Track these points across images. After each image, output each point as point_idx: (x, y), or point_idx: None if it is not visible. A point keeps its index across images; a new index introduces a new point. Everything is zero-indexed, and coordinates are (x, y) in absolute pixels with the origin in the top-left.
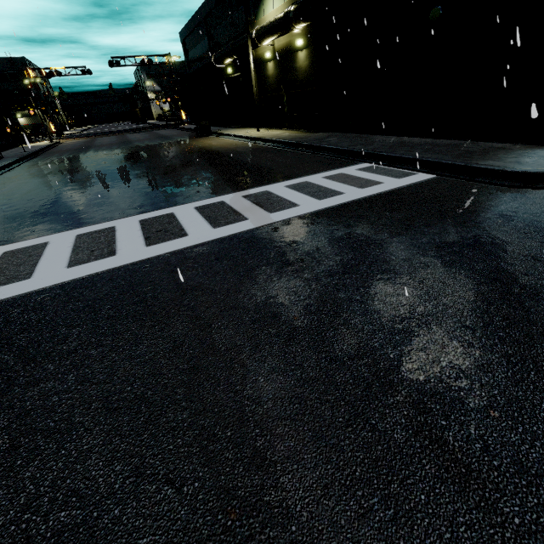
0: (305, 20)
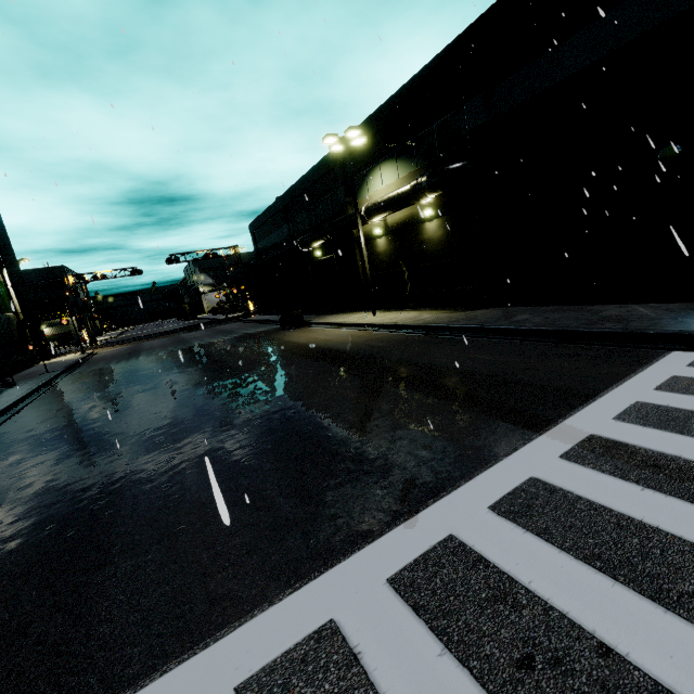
0: (444, 188)
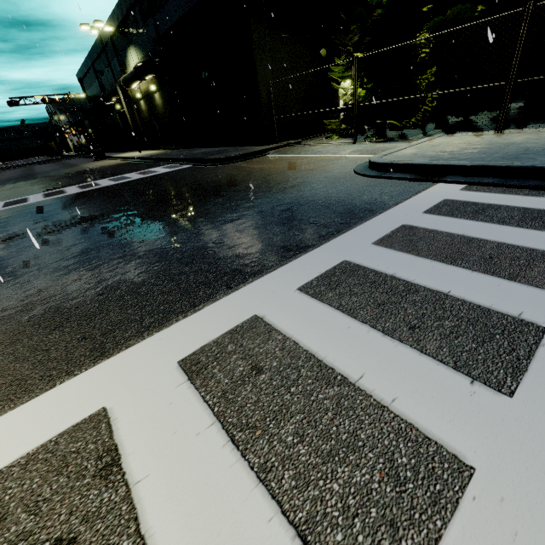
0: (147, 75)
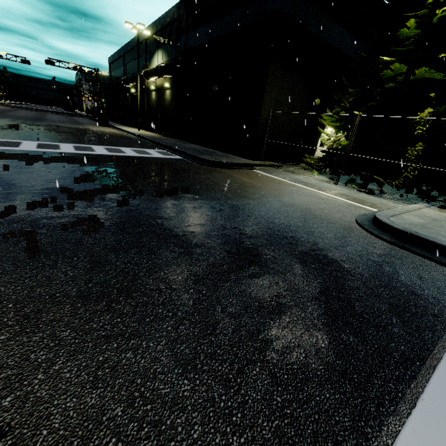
0: (166, 74)
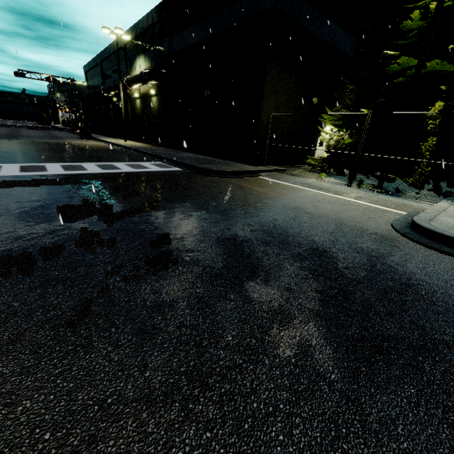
0: (151, 80)
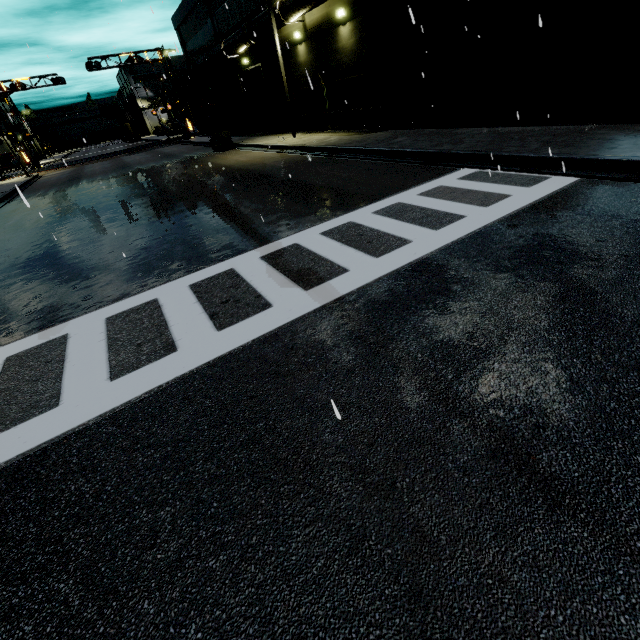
0: None
